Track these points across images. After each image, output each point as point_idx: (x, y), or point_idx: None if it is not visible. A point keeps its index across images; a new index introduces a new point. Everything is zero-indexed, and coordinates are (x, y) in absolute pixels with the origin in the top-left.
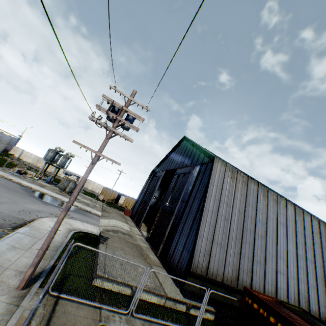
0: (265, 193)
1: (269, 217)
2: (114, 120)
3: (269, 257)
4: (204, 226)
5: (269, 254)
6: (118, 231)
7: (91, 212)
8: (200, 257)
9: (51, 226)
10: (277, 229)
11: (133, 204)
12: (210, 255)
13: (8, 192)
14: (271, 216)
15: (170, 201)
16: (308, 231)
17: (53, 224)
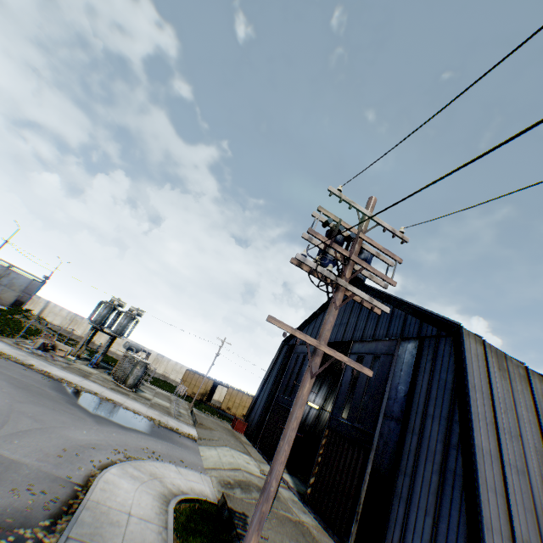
0: None
1: None
2: (335, 263)
3: None
4: (485, 496)
5: None
6: (249, 484)
7: (180, 430)
8: None
9: (128, 496)
10: None
11: (241, 403)
12: None
13: (30, 399)
14: None
15: (351, 413)
16: None
17: (130, 485)
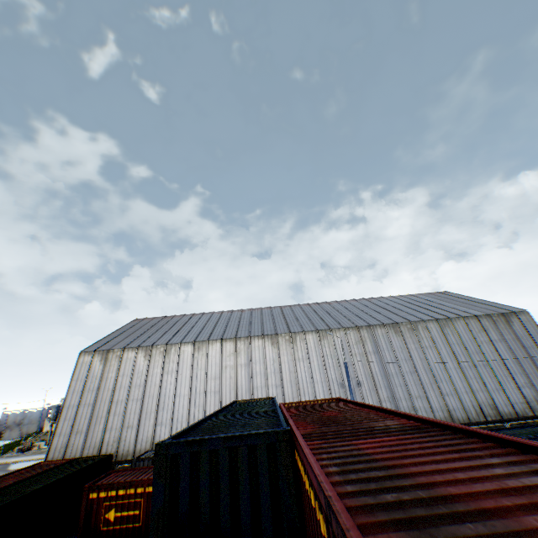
0: (147, 353)
1: (151, 374)
2: None
3: (146, 416)
4: (62, 424)
5: (146, 413)
6: None
7: None
8: (56, 453)
9: None
10: (160, 382)
11: None
12: (66, 446)
13: None
14: (155, 372)
15: None
16: (216, 359)
17: None
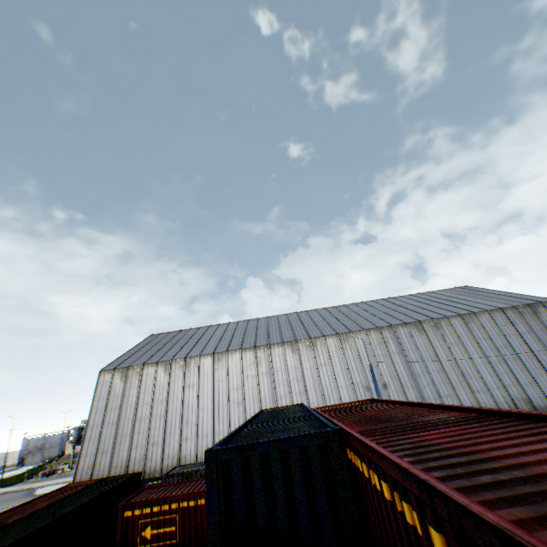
0: (167, 367)
1: (172, 389)
2: None
3: (170, 432)
4: (87, 444)
5: (170, 429)
6: None
7: None
8: (83, 474)
9: None
10: (182, 397)
11: None
12: (93, 467)
13: None
14: (176, 386)
15: None
16: (237, 370)
17: None
